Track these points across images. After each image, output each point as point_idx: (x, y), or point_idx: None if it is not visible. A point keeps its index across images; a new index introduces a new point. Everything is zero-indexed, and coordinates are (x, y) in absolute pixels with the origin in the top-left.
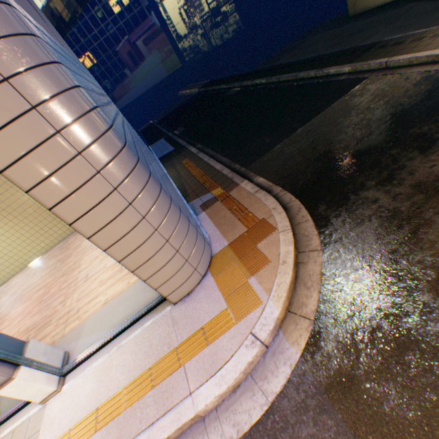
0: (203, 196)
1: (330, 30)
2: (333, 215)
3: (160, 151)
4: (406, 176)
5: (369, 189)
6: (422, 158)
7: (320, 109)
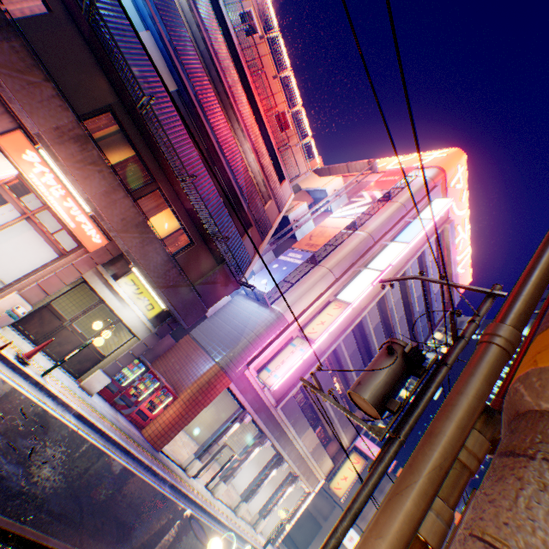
0: None
1: None
2: None
3: None
4: None
5: None
6: None
7: None
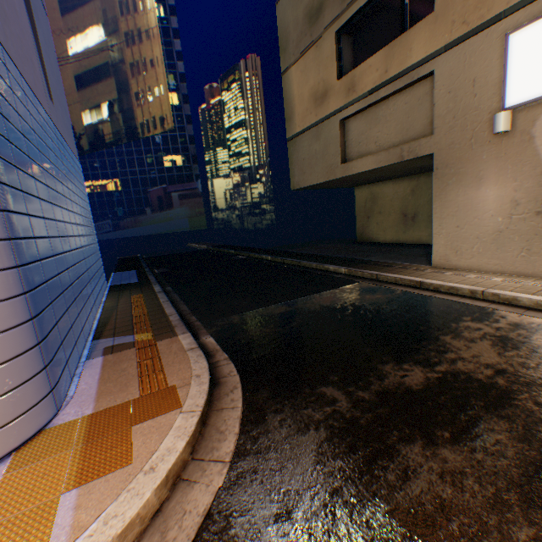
0: (121, 336)
1: (341, 244)
2: (273, 408)
3: (120, 279)
4: (375, 379)
5: (330, 384)
6: (395, 363)
7: (310, 292)
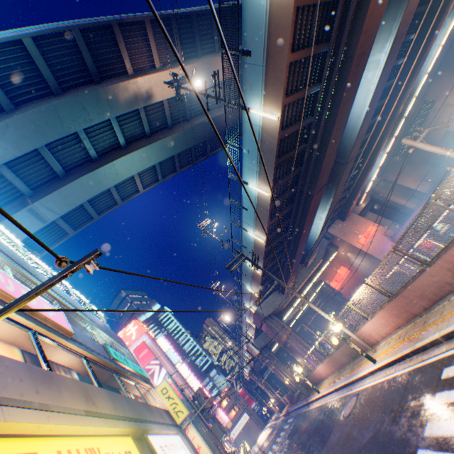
0: None
1: None
2: None
3: None
4: None
5: None
6: None
7: None
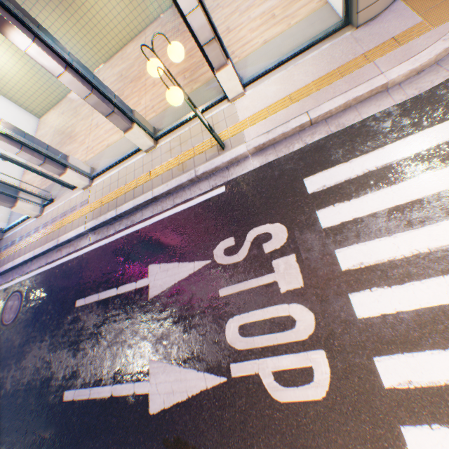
0: None
1: None
2: None
3: None
4: None
5: None
6: None
7: None
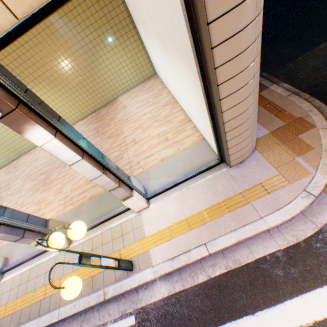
0: None
1: None
2: None
3: None
4: None
5: None
6: None
7: None
